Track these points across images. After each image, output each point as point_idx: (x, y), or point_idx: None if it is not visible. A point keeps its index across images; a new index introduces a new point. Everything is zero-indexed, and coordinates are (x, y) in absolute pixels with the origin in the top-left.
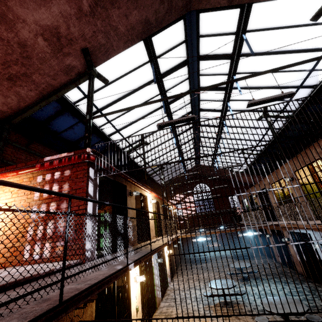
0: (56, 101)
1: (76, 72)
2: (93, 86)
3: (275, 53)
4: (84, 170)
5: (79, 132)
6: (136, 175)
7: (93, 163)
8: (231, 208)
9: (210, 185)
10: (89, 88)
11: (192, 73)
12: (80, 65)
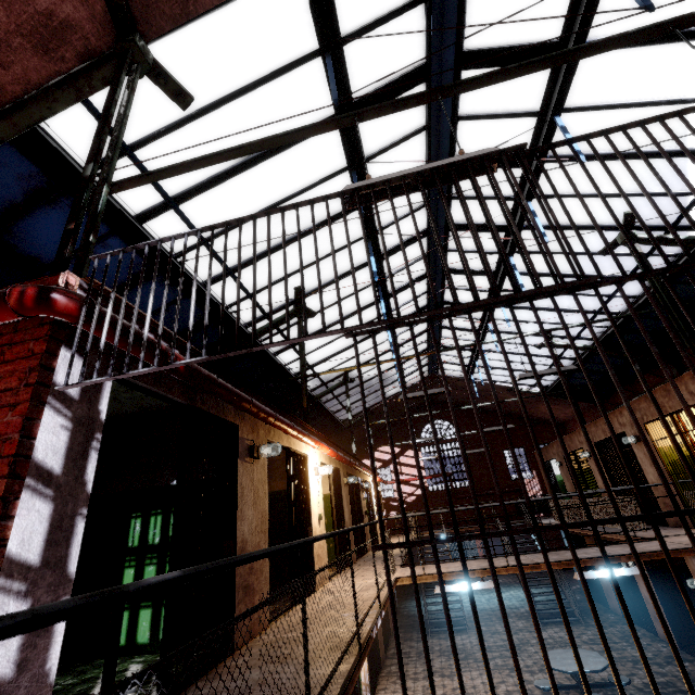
0: (23, 156)
1: (78, 47)
2: (131, 90)
3: (690, 35)
4: (30, 359)
5: (113, 267)
6: (281, 397)
7: (86, 333)
8: (511, 481)
9: (460, 425)
10: (112, 90)
11: (438, 113)
12: (90, 21)
